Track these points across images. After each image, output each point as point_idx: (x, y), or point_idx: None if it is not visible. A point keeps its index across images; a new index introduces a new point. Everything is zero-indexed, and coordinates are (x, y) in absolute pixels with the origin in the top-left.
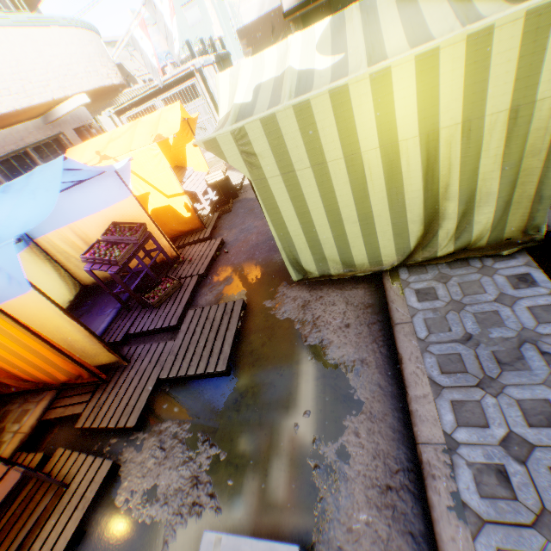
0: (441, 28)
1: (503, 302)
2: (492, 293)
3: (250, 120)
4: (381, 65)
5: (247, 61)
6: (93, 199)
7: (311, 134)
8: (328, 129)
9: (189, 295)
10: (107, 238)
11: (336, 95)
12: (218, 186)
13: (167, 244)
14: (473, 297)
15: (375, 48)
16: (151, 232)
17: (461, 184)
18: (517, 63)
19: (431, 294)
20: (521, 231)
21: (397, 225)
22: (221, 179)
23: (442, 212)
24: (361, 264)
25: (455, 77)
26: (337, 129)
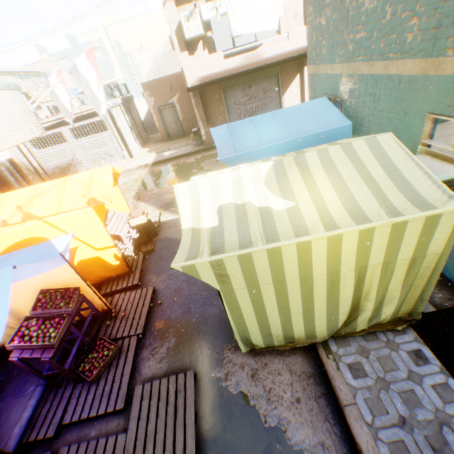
0: (369, 207)
1: (413, 380)
2: (403, 369)
3: (228, 255)
4: (336, 232)
5: (204, 179)
6: (20, 269)
7: (277, 265)
8: (291, 262)
9: (132, 363)
10: (37, 313)
11: (301, 245)
12: (139, 226)
13: (99, 300)
14: (391, 374)
15: (321, 207)
16: (84, 292)
17: (378, 294)
18: (418, 237)
19: (361, 369)
20: (407, 313)
21: (330, 315)
22: (144, 222)
23: (361, 306)
24: (299, 337)
25: (381, 241)
26: (297, 263)
